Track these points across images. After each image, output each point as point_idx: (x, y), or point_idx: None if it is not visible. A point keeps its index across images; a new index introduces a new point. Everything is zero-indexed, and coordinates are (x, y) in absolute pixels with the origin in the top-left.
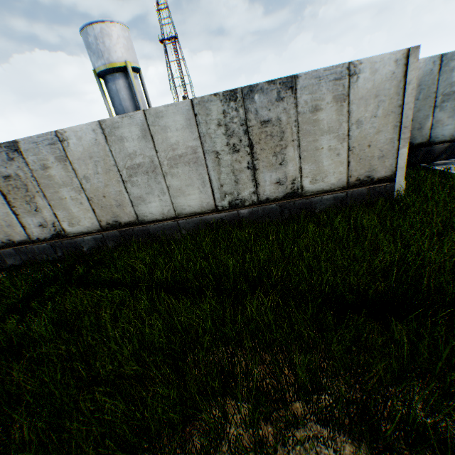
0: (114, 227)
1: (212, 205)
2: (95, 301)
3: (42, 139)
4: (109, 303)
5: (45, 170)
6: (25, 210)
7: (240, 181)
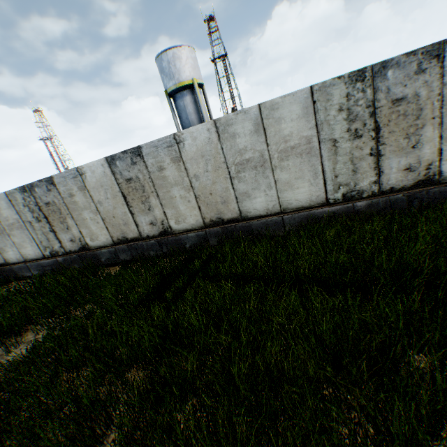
0: (217, 223)
1: (322, 198)
2: (231, 294)
3: (161, 143)
4: (252, 295)
5: (160, 171)
6: (139, 210)
7: (359, 170)
